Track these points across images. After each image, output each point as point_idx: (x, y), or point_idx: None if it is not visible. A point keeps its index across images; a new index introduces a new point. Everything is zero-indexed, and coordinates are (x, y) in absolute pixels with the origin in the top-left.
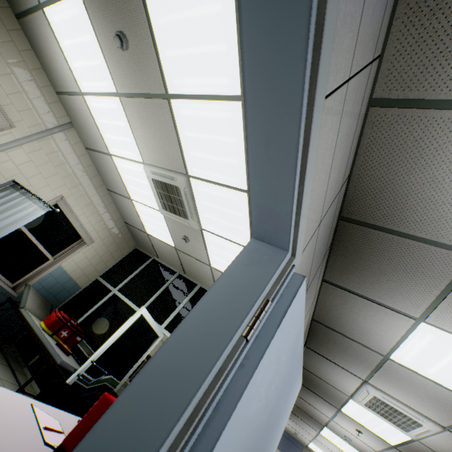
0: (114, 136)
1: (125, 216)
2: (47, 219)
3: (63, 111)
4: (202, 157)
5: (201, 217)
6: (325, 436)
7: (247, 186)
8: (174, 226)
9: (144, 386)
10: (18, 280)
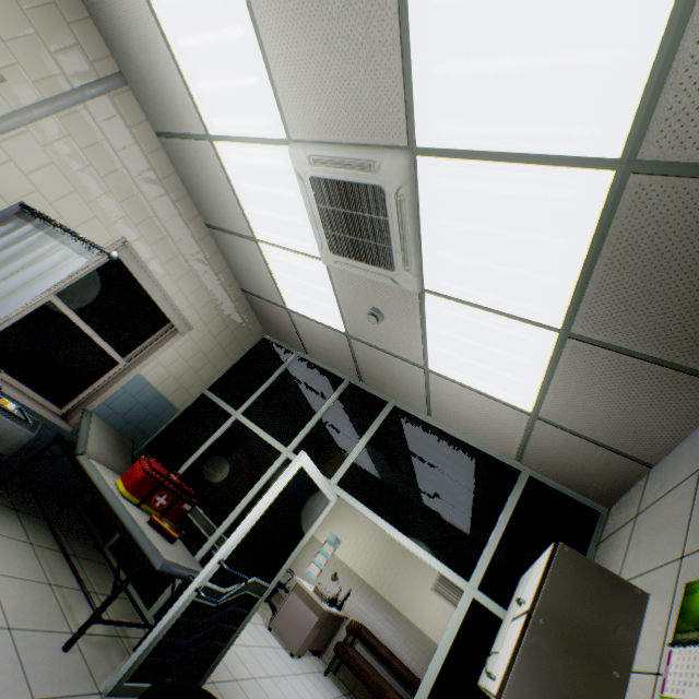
0: (217, 81)
1: (242, 278)
2: (103, 287)
3: (100, 44)
4: (475, 75)
5: (428, 261)
6: None
7: (625, 145)
8: (351, 289)
9: None
10: (68, 401)
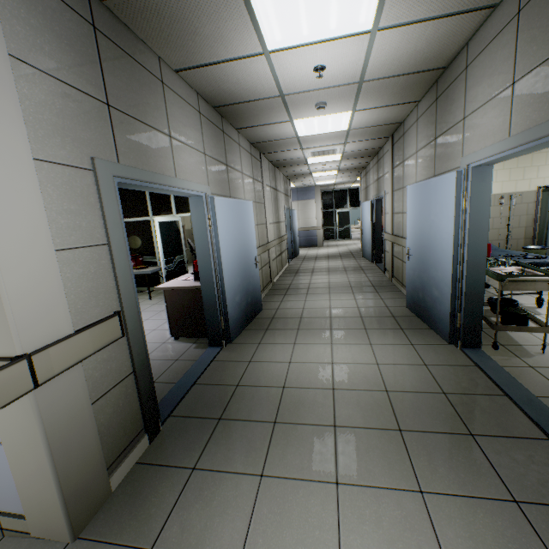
0: None
1: None
2: None
3: None
4: None
5: None
6: (317, 176)
7: None
8: None
9: (200, 255)
10: None
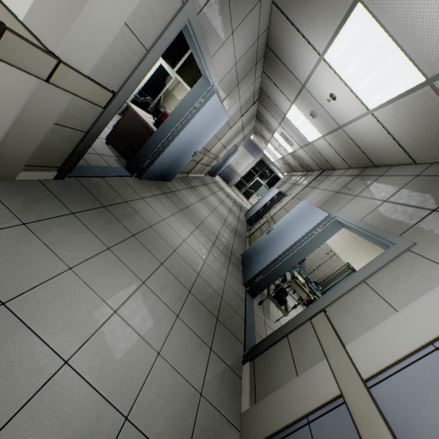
0: None
1: None
2: None
3: None
4: None
5: None
6: (269, 148)
7: None
8: None
9: (174, 114)
10: None
